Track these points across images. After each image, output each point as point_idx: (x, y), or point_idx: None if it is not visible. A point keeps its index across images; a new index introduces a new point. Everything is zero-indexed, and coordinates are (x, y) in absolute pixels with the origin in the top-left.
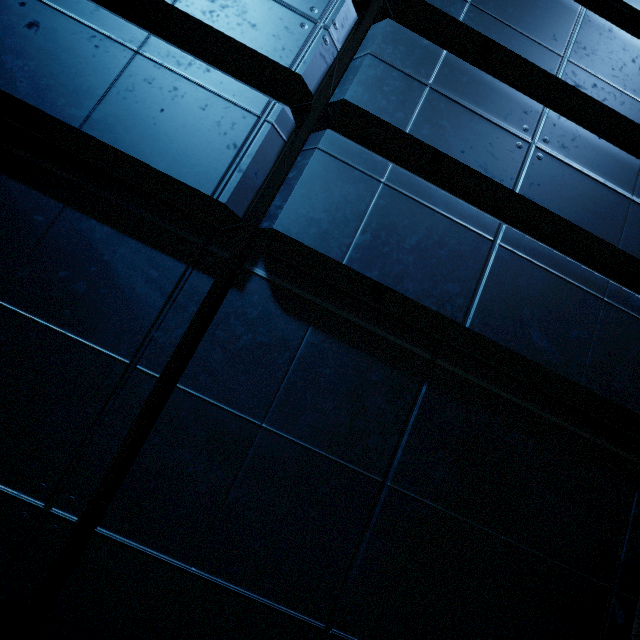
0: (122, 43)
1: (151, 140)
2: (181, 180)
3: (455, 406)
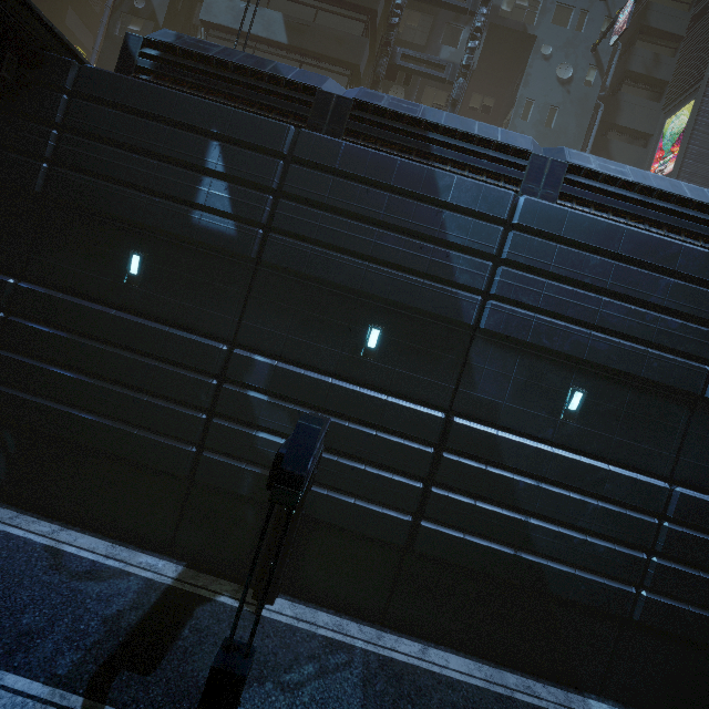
0: (672, 363)
1: (683, 384)
2: (690, 391)
3: None
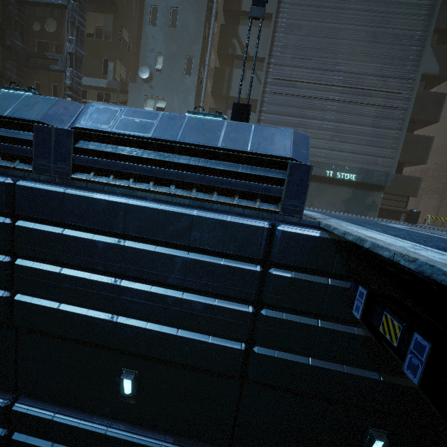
0: None
1: None
2: None
3: (71, 344)
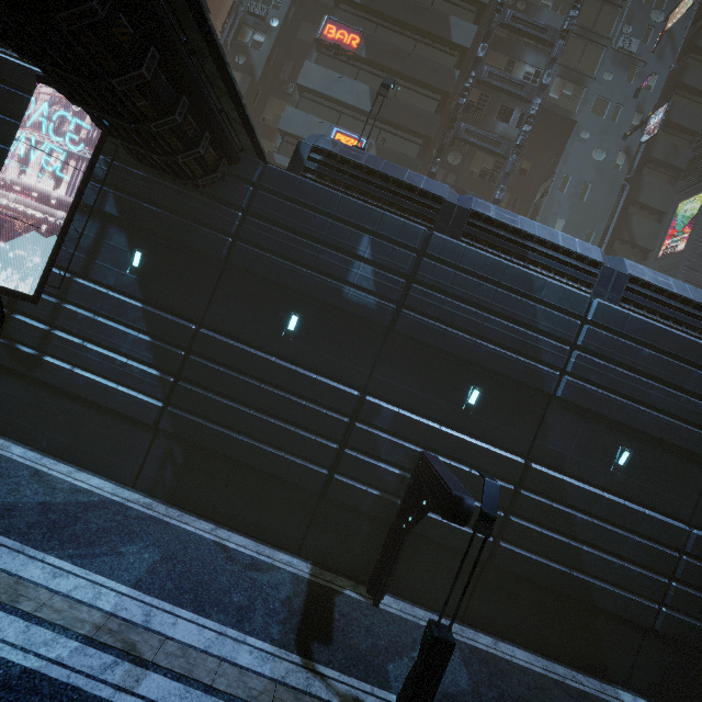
0: (698, 436)
1: None
2: None
3: None
